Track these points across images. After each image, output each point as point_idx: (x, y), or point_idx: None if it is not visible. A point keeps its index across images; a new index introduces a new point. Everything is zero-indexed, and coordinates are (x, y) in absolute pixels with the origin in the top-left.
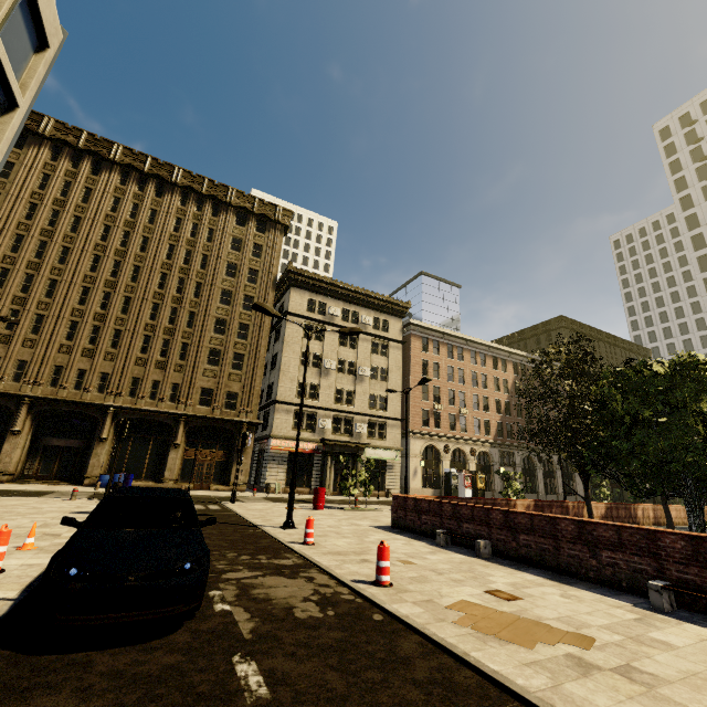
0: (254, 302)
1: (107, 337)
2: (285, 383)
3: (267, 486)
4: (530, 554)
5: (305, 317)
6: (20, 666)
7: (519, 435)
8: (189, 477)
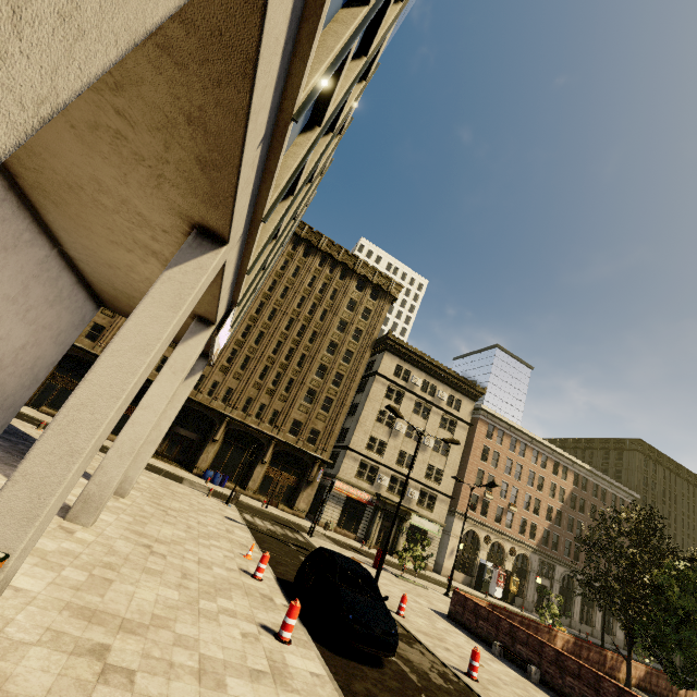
0: (353, 357)
1: (240, 360)
2: (359, 434)
3: (327, 524)
4: (573, 695)
5: (390, 380)
6: (338, 659)
7: (565, 550)
8: (265, 491)
